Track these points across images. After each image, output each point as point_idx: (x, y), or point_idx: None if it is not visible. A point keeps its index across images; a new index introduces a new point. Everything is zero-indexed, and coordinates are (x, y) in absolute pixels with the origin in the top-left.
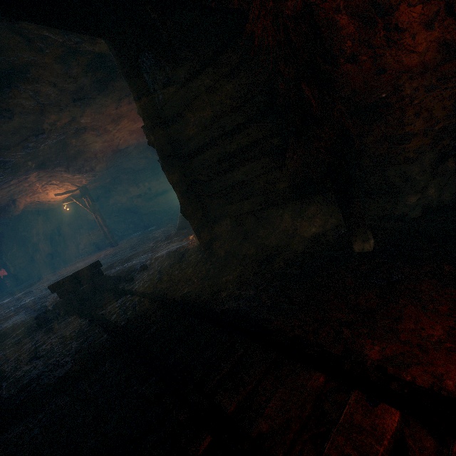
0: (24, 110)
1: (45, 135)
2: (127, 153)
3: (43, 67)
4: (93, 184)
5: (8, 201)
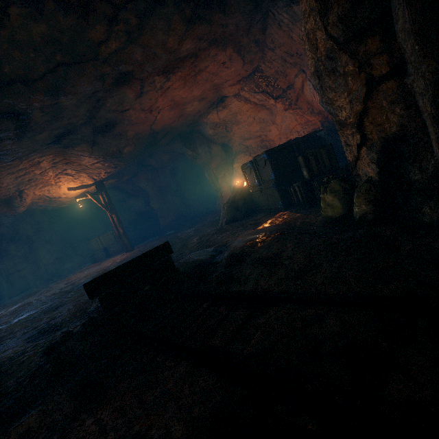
0: None
1: (80, 68)
2: (155, 141)
3: None
4: (110, 180)
5: (13, 193)
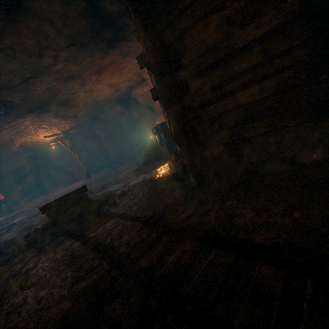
0: (25, 50)
1: (41, 78)
2: (101, 105)
3: (46, 2)
4: (73, 130)
5: (7, 140)
